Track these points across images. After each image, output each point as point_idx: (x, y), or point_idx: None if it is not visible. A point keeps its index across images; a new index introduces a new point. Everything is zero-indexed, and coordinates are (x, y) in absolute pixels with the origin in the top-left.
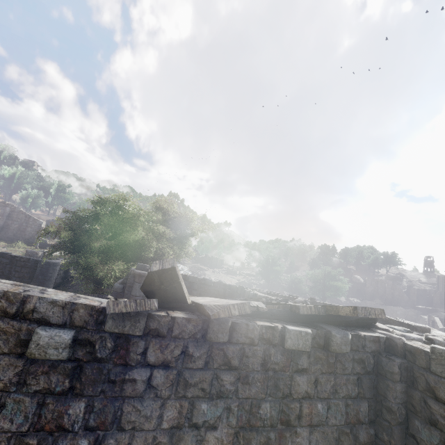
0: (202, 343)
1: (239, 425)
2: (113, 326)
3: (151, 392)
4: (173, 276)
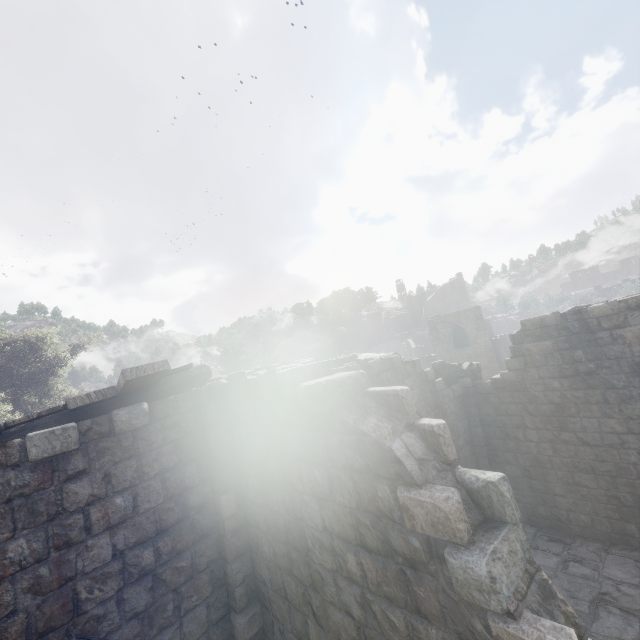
0: None
1: None
2: None
3: None
4: None
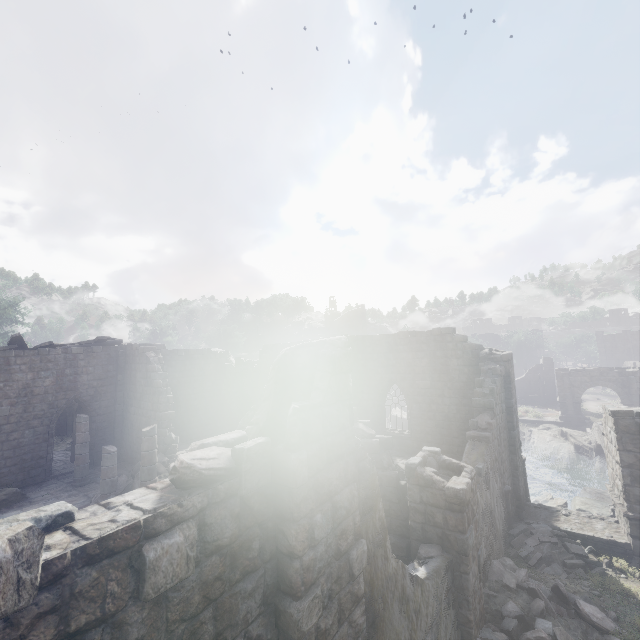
0: (38, 356)
1: (58, 376)
2: (2, 355)
3: (22, 371)
4: (21, 338)
